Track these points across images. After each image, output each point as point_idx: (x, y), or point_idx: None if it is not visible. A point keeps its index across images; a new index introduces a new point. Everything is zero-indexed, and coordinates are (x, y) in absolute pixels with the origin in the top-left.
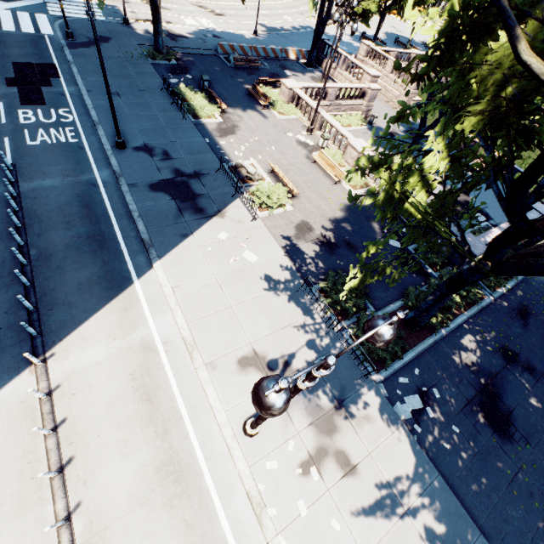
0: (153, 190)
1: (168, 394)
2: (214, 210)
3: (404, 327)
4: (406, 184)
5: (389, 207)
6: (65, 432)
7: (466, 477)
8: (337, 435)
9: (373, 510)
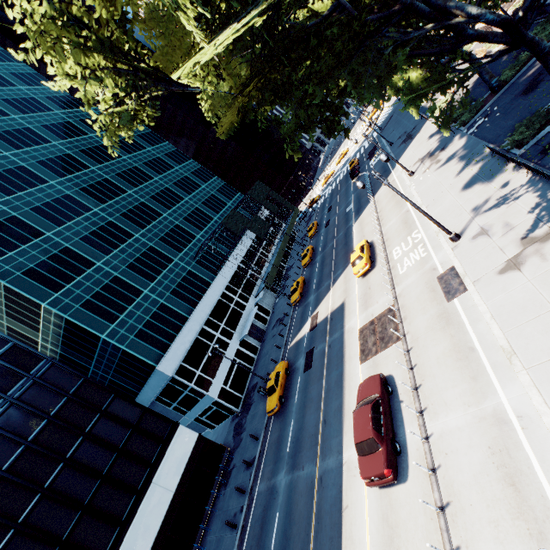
0: (399, 147)
1: (396, 185)
2: (417, 133)
3: (492, 95)
4: (395, 86)
5: (398, 92)
6: (377, 203)
7: (491, 129)
8: (438, 158)
9: (442, 165)
